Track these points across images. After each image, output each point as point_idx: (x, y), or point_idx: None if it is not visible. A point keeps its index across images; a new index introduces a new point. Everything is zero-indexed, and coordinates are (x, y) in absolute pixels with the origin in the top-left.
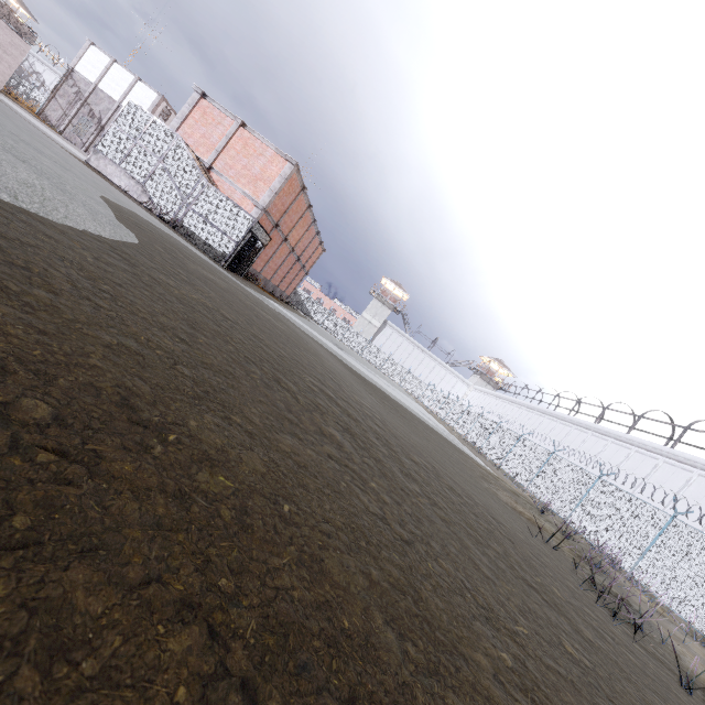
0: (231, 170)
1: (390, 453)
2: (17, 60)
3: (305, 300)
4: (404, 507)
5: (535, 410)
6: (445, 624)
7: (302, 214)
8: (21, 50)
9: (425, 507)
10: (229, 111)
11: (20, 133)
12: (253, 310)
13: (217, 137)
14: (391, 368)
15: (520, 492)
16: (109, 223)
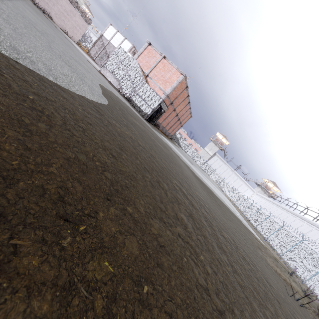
0: (156, 77)
1: (212, 231)
2: (83, 31)
3: (179, 138)
4: (218, 276)
5: (291, 213)
6: None
7: (184, 99)
8: (85, 27)
9: (230, 274)
10: (159, 51)
11: (75, 57)
12: (154, 141)
13: (152, 62)
14: (214, 176)
15: (278, 258)
16: (97, 95)
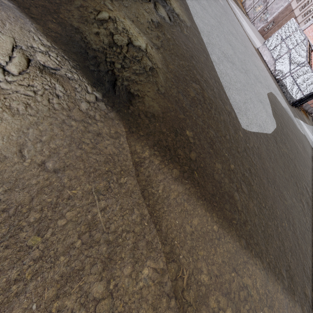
0: None
1: None
2: None
3: None
4: (311, 226)
5: None
6: (306, 240)
7: None
8: None
9: None
10: None
11: (253, 68)
12: (297, 148)
13: None
14: None
15: None
16: (272, 121)
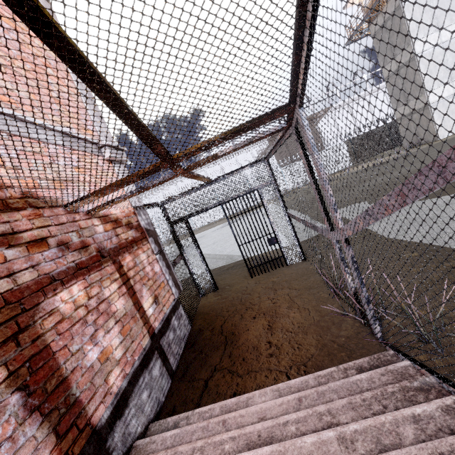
0: None
1: None
2: None
3: None
4: None
5: None
6: None
7: None
8: None
9: None
10: None
11: None
12: None
13: None
14: None
15: None
16: None
